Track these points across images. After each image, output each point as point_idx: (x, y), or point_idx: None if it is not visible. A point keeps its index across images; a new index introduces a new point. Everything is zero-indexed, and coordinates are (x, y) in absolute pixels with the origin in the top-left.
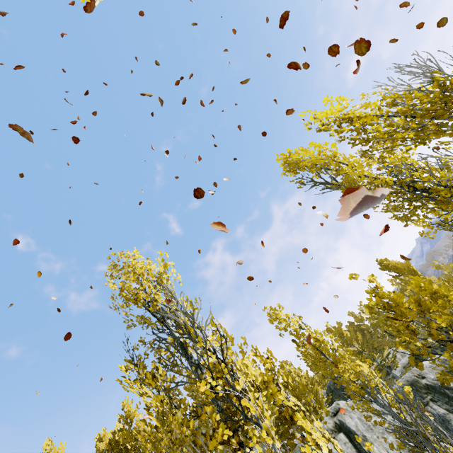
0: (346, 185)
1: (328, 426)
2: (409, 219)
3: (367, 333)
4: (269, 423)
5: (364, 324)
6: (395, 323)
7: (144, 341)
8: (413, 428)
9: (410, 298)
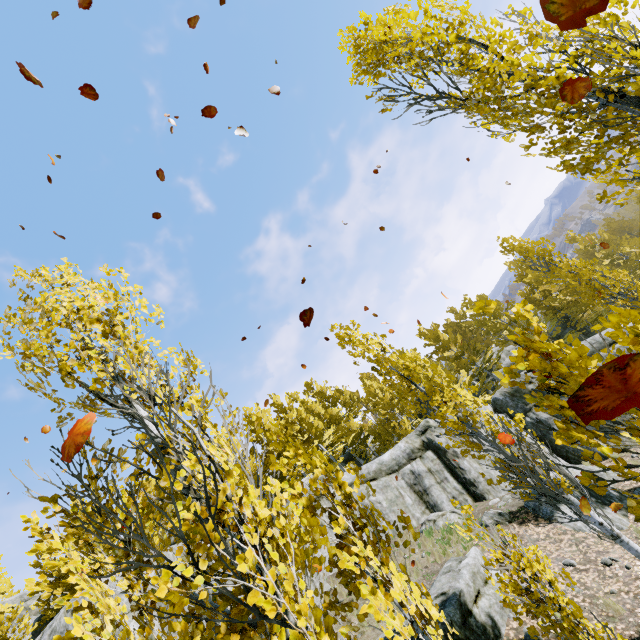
0: (479, 98)
1: (414, 446)
2: (591, 169)
3: (468, 331)
4: (306, 623)
5: (466, 321)
6: (557, 397)
7: (92, 444)
8: (520, 464)
9: (606, 359)
